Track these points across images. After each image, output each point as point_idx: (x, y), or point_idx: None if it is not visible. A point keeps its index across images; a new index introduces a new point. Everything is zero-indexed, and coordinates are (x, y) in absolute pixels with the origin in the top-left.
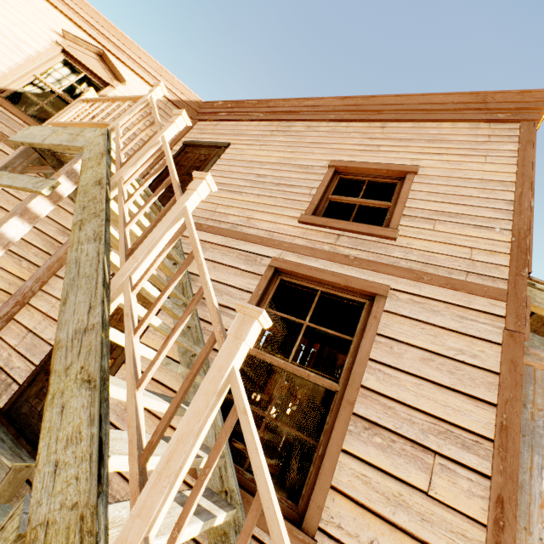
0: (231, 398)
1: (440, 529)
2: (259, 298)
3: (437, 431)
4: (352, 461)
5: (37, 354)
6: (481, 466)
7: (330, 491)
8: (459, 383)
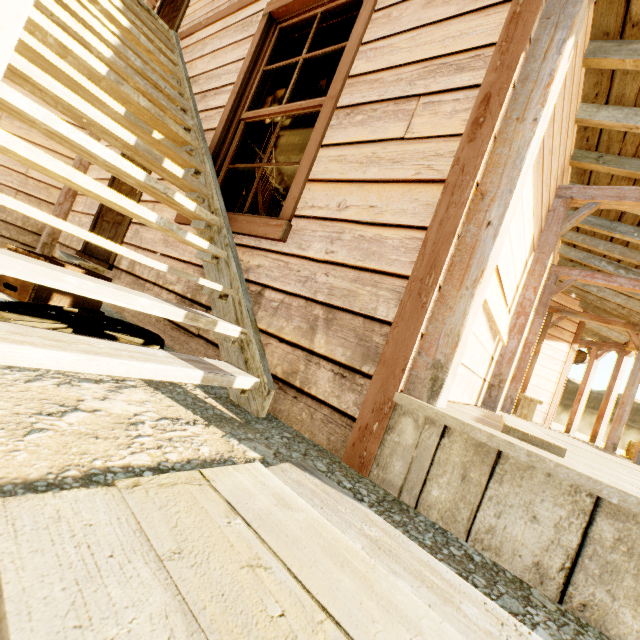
0: (234, 167)
1: (411, 163)
2: (254, 58)
3: (427, 73)
4: (330, 150)
5: (95, 208)
6: (474, 79)
7: (307, 185)
8: (468, 3)
